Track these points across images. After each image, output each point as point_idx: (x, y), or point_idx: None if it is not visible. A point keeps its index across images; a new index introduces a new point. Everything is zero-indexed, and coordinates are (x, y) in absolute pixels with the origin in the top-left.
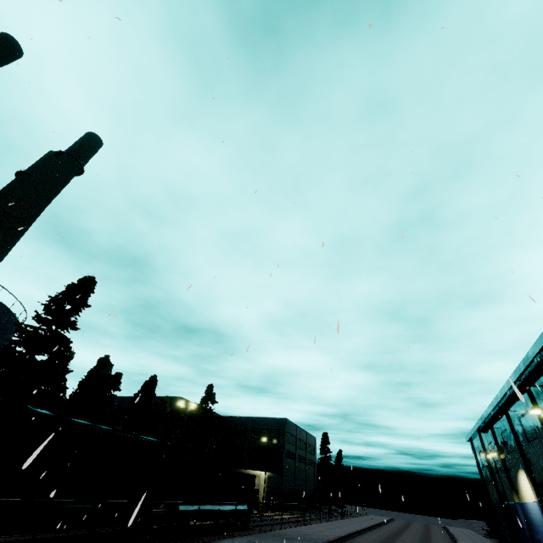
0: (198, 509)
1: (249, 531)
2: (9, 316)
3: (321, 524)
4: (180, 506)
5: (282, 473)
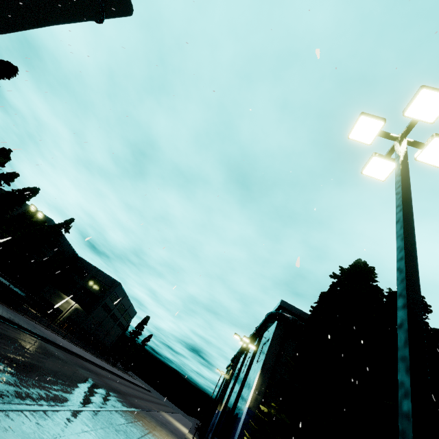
0: None
1: (14, 310)
2: None
3: (84, 351)
4: None
5: (91, 314)
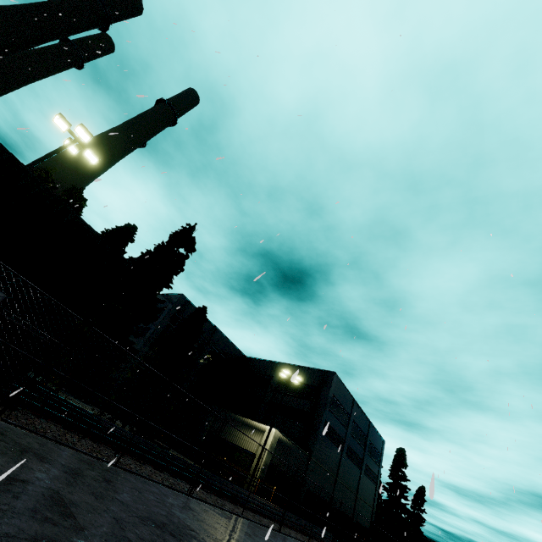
0: None
1: None
2: None
3: None
4: None
5: (310, 453)
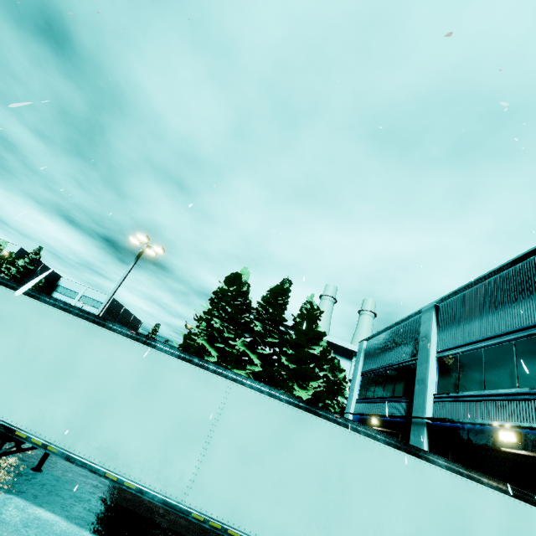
0: None
1: None
2: None
3: None
4: None
5: None
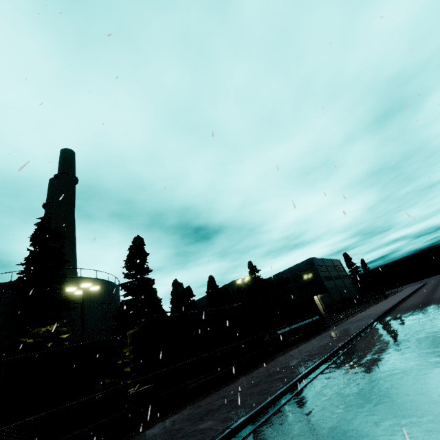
0: (289, 329)
1: (328, 329)
2: (111, 284)
3: (374, 306)
4: (278, 332)
5: (328, 291)
